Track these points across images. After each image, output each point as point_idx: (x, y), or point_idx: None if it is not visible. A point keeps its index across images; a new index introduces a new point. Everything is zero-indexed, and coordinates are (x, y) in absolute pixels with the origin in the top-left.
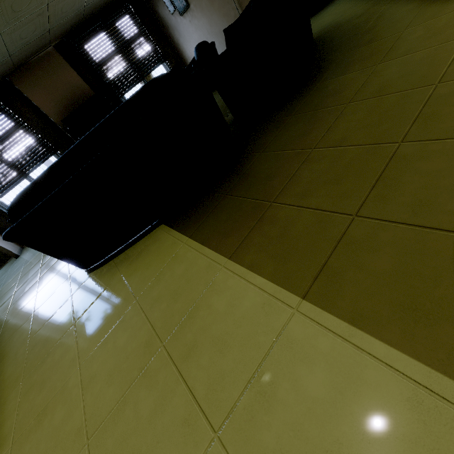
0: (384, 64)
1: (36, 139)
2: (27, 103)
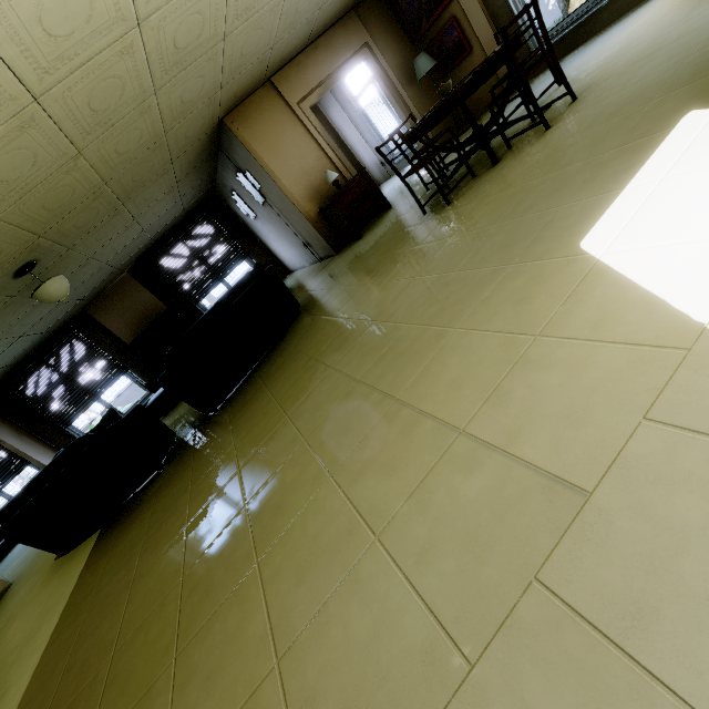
0: (229, 430)
1: (108, 361)
2: (101, 328)
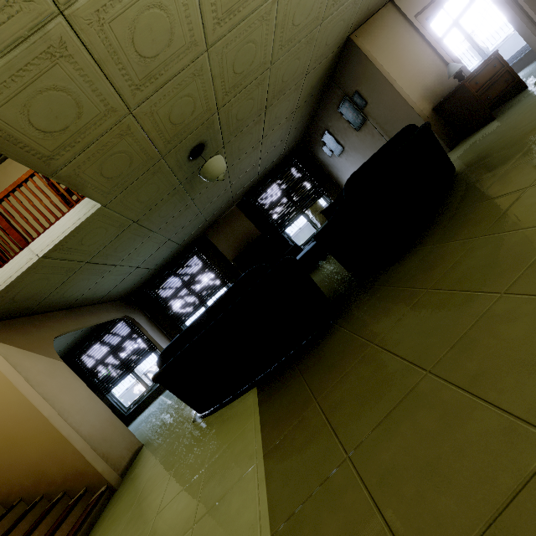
0: (484, 238)
1: (215, 274)
2: (213, 248)
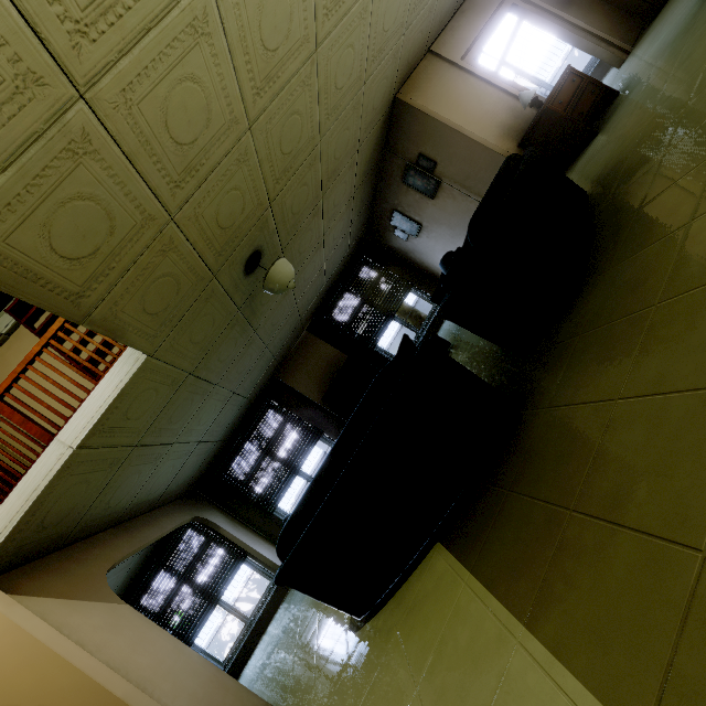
0: (701, 218)
1: (302, 426)
2: (291, 392)
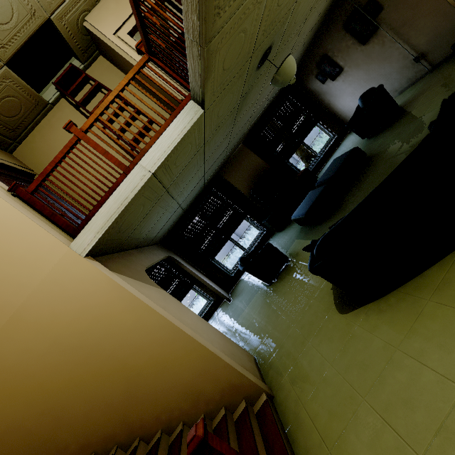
0: None
1: (234, 209)
2: (228, 186)
